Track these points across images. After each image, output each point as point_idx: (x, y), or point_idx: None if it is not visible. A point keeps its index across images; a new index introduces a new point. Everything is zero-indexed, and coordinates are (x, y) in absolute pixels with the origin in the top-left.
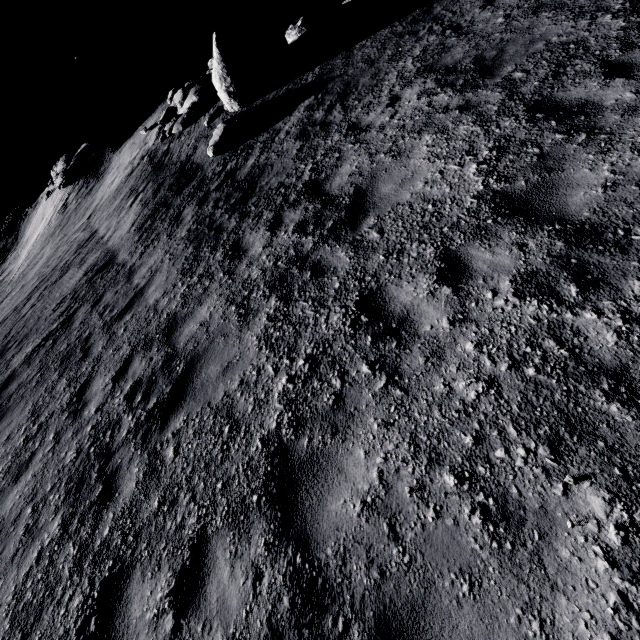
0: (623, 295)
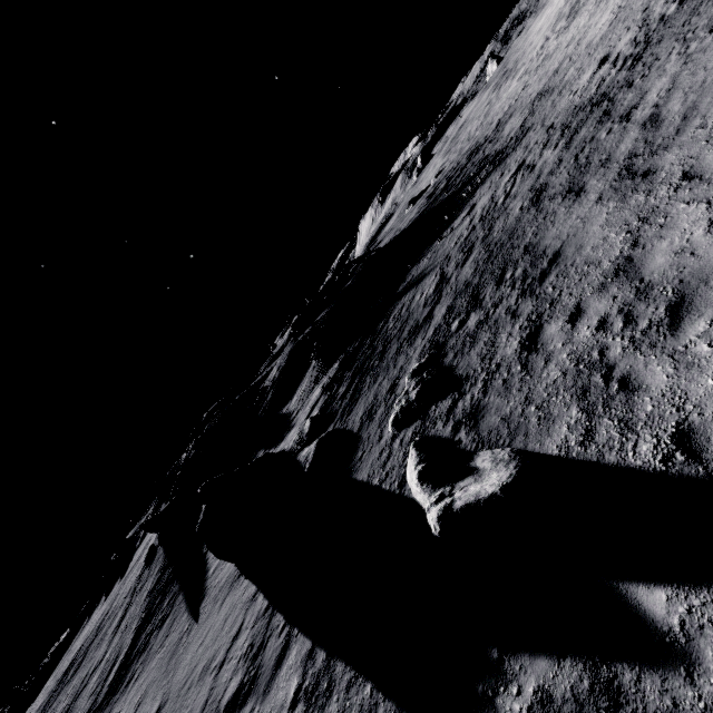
0: None
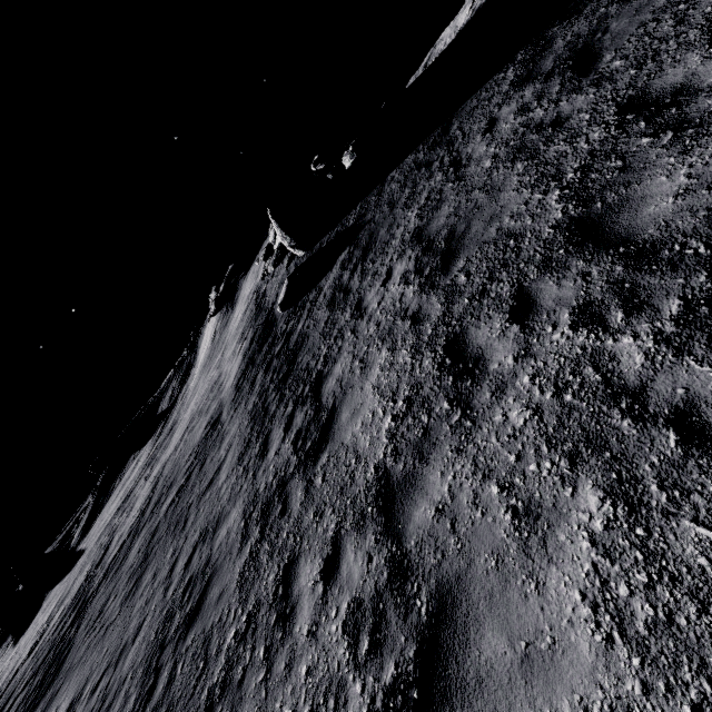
0: (381, 677)
